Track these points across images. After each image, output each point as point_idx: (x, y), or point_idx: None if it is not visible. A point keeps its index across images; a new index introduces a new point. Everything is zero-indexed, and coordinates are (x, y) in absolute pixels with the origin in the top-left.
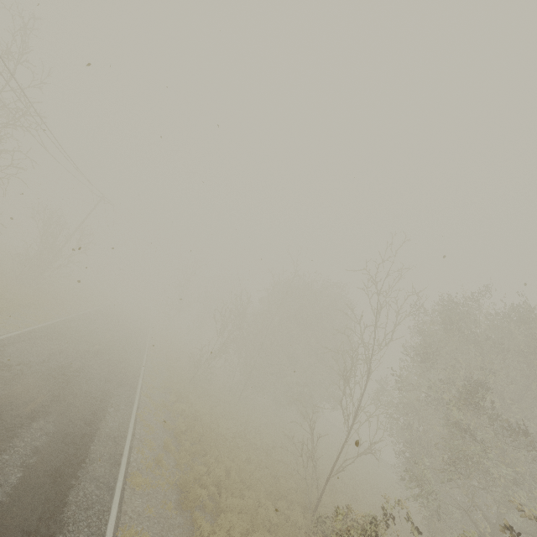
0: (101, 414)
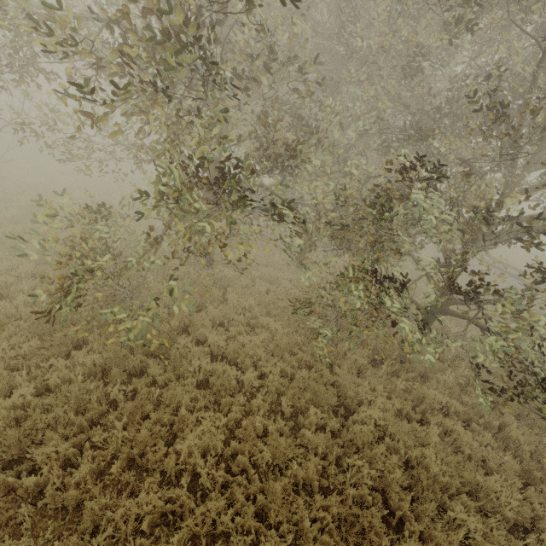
0: None
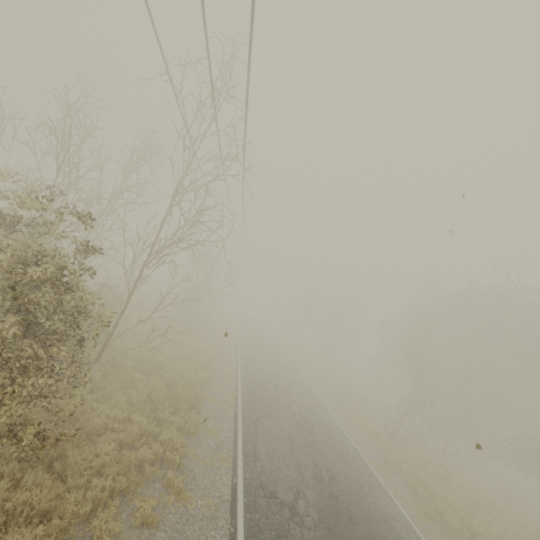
0: None
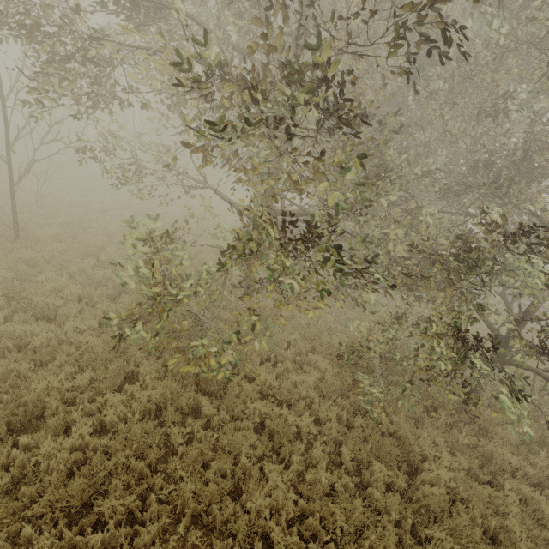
0: None
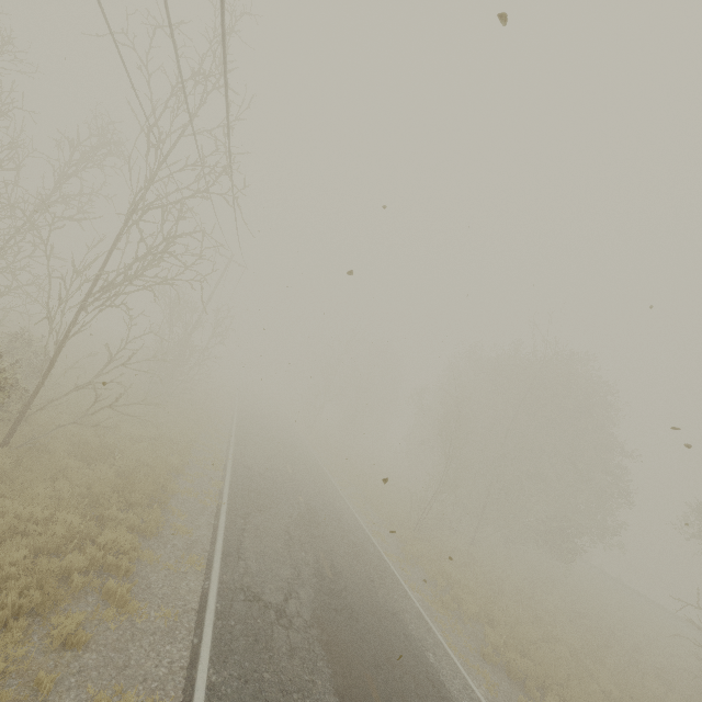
0: (438, 683)
